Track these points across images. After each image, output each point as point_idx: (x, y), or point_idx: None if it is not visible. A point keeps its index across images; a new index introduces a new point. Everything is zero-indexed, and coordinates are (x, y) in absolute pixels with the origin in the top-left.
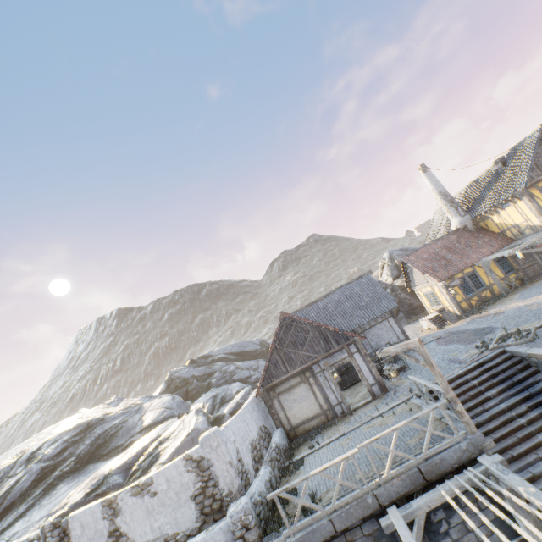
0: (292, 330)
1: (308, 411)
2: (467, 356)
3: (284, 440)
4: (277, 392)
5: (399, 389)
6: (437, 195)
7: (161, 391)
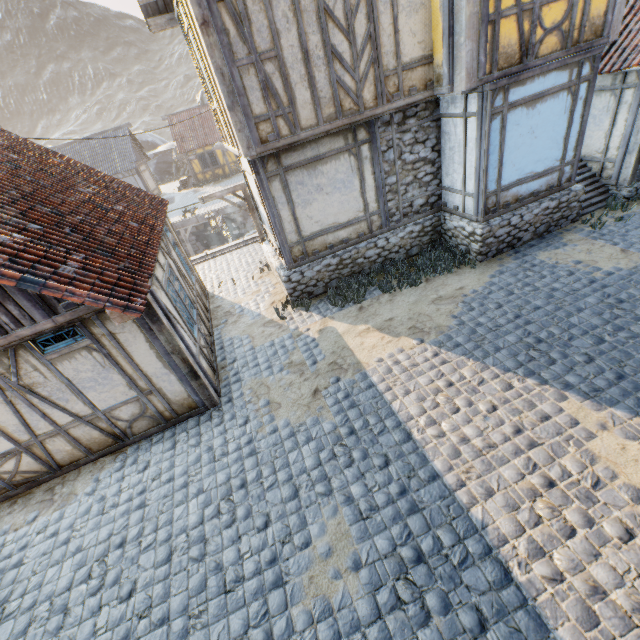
0: None
1: None
2: None
3: None
4: None
5: None
6: None
7: None
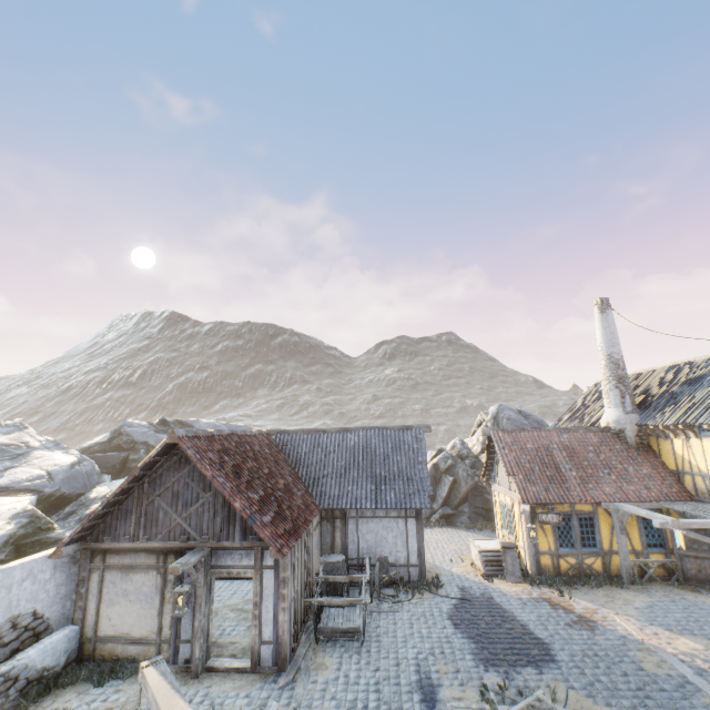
0: (185, 471)
1: (137, 624)
2: (450, 703)
3: (58, 658)
4: (107, 562)
5: (299, 683)
6: (603, 358)
7: (101, 441)
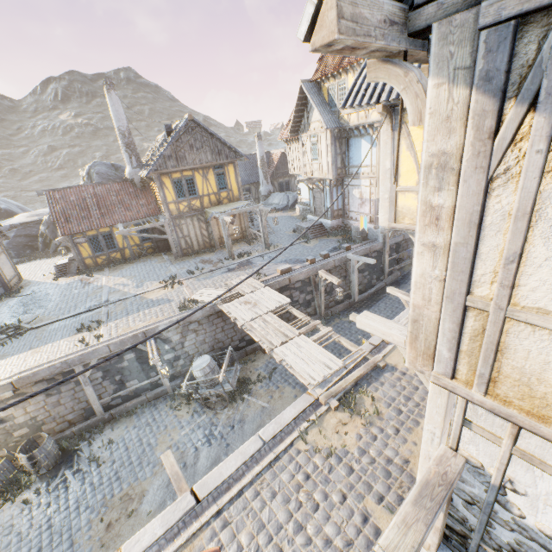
0: None
1: None
2: None
3: None
4: None
5: None
6: (117, 130)
7: None
